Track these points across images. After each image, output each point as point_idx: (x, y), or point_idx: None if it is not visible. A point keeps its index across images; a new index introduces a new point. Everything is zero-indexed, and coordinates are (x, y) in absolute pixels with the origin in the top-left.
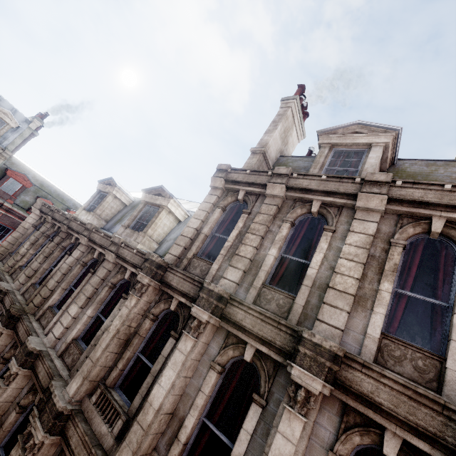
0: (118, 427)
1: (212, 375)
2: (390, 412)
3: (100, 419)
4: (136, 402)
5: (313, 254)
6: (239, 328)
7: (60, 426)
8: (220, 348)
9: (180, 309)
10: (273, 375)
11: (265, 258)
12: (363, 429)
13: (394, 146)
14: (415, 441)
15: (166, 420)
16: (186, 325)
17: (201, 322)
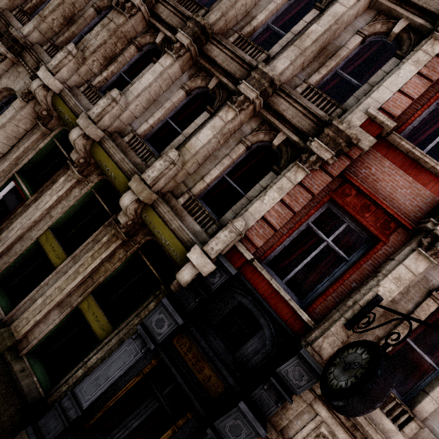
0: (202, 13)
1: None
2: (414, 2)
3: (185, 9)
4: (215, 6)
5: None
6: None
7: (151, 4)
8: None
9: None
10: None
11: None
12: (386, 21)
13: None
14: (417, 20)
15: (243, 12)
16: None
17: None
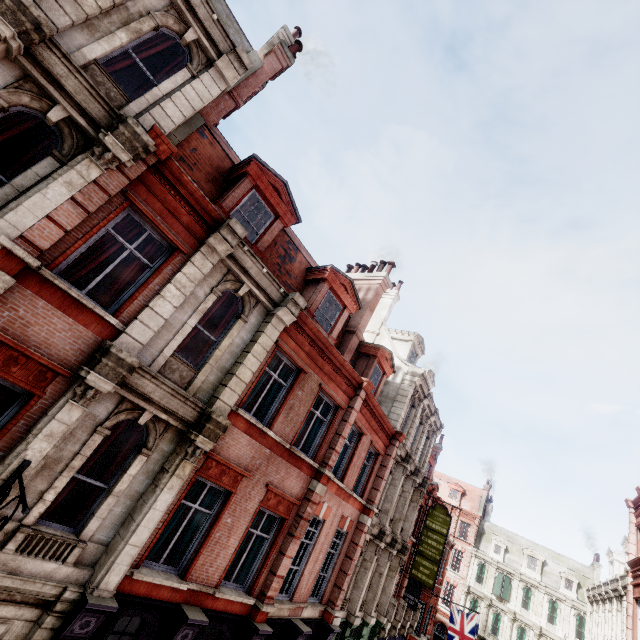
0: None
1: None
2: (70, 94)
3: None
4: None
5: None
6: None
7: None
8: None
9: None
10: None
11: None
12: (37, 96)
13: None
14: (78, 118)
15: None
16: None
17: None
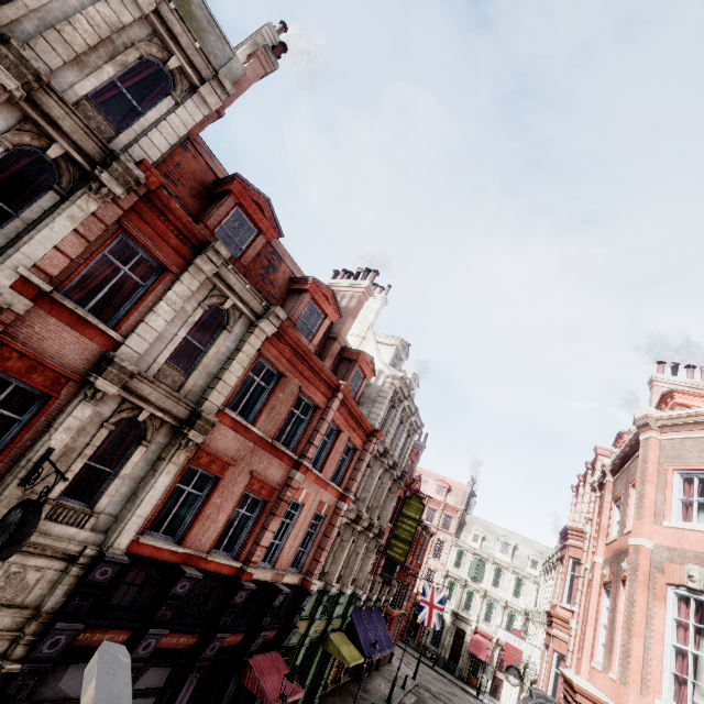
0: None
1: None
2: (67, 134)
3: None
4: None
5: None
6: None
7: None
8: None
9: None
10: None
11: None
12: (37, 136)
13: None
14: (75, 154)
15: None
16: None
17: None
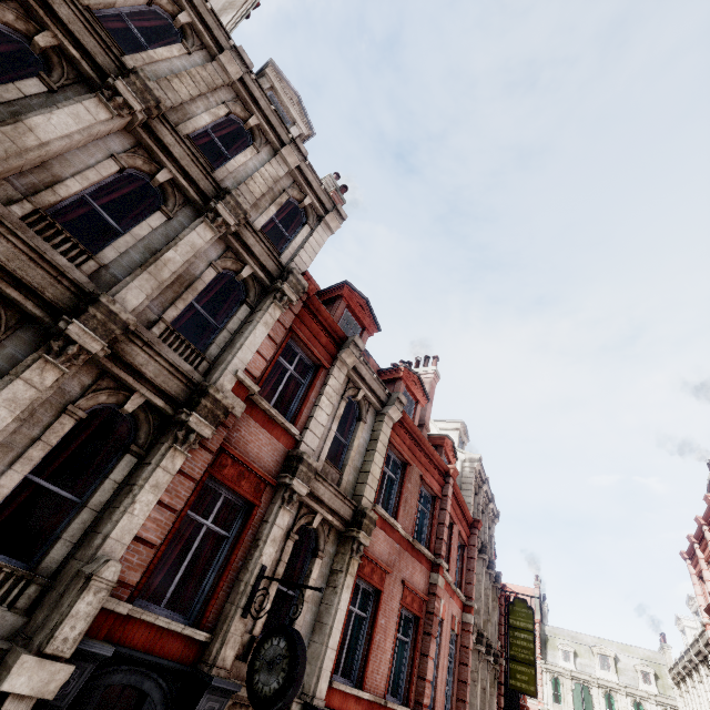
0: None
1: (114, 165)
2: (258, 257)
3: None
4: None
5: (233, 154)
6: (162, 149)
7: None
8: (128, 150)
9: (60, 58)
10: (183, 205)
11: (196, 116)
12: (235, 261)
13: (302, 141)
14: (260, 273)
15: (37, 163)
16: (68, 86)
17: (125, 106)
